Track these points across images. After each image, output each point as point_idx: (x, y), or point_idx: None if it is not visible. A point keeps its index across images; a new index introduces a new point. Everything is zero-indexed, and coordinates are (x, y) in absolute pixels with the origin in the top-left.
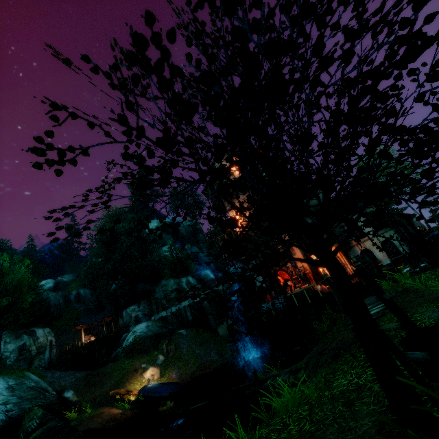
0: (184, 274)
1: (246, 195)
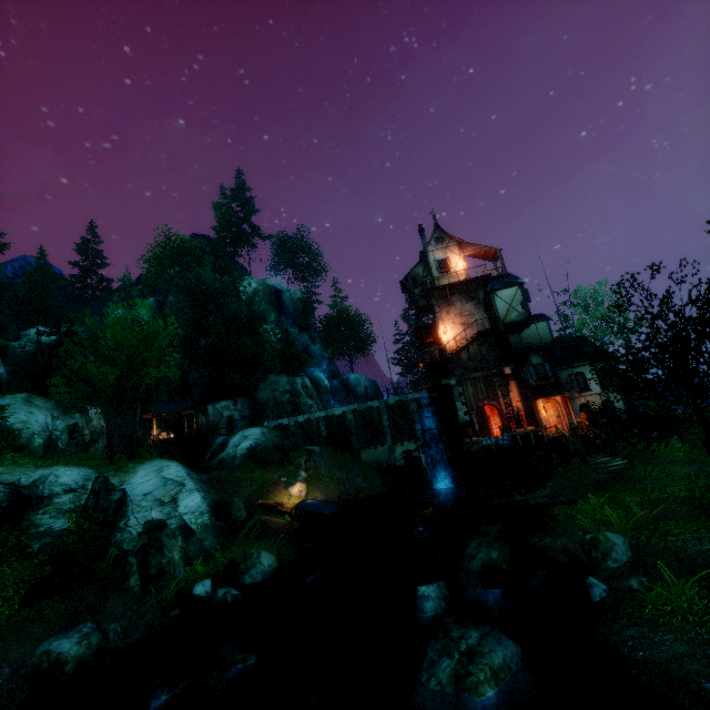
0: (294, 372)
1: (466, 305)
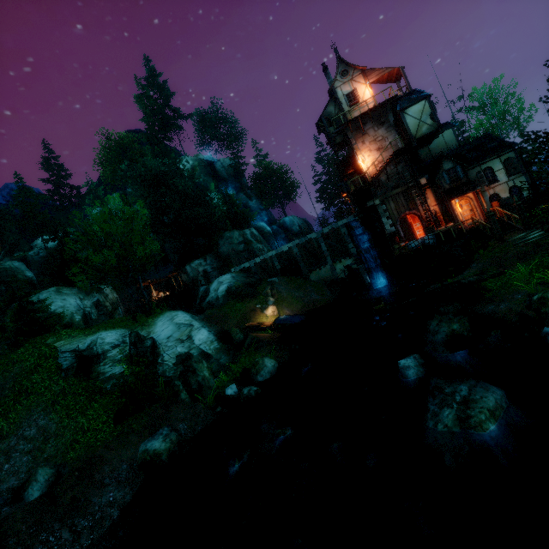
0: (242, 226)
1: (378, 131)
